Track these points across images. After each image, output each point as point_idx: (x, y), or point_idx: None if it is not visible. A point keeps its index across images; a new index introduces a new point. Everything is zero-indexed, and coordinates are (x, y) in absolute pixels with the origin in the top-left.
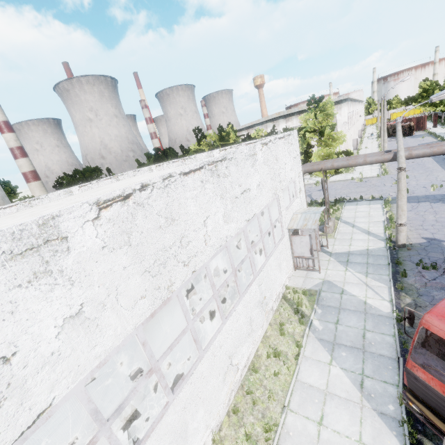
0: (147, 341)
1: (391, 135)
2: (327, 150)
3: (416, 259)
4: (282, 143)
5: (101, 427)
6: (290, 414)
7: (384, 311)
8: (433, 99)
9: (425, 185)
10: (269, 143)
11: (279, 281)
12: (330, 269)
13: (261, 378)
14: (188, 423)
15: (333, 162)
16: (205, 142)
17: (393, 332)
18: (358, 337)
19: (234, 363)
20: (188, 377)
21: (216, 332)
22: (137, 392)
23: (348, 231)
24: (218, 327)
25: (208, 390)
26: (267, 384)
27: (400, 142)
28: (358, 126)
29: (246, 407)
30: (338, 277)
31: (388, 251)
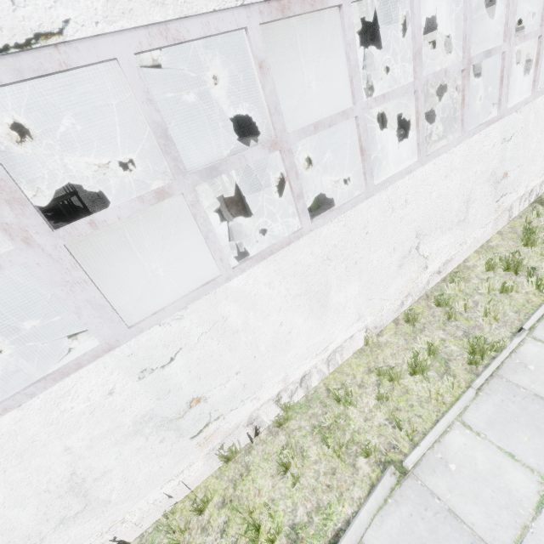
0: (269, 68)
1: None
2: None
3: None
4: None
5: (177, 175)
6: (532, 343)
7: None
8: None
9: None
10: None
11: (540, 165)
12: None
13: (469, 292)
14: (331, 287)
15: None
16: None
17: None
18: None
19: (422, 253)
20: (339, 212)
21: (403, 169)
22: (245, 162)
23: None
24: (408, 165)
25: (371, 262)
26: (481, 300)
27: None
28: None
29: (431, 319)
30: None
31: None
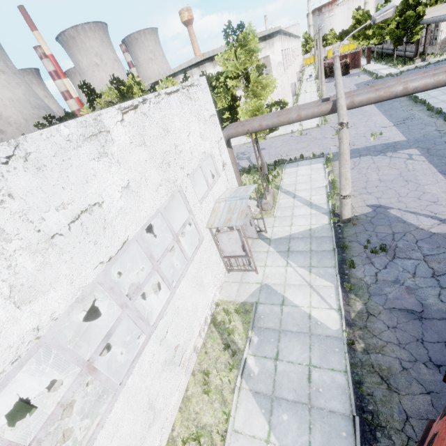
0: None
1: (329, 76)
2: (255, 102)
3: (363, 239)
4: (177, 101)
5: None
6: None
7: (332, 329)
8: (377, 19)
9: (365, 133)
10: (142, 105)
11: (203, 303)
12: (269, 265)
13: None
14: None
15: (261, 120)
16: (103, 102)
17: (344, 364)
18: (302, 382)
19: None
20: None
21: None
22: None
23: (288, 204)
24: None
25: None
26: None
27: (340, 85)
28: (296, 67)
29: None
30: (278, 278)
31: (332, 230)
